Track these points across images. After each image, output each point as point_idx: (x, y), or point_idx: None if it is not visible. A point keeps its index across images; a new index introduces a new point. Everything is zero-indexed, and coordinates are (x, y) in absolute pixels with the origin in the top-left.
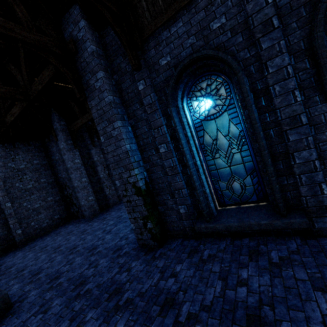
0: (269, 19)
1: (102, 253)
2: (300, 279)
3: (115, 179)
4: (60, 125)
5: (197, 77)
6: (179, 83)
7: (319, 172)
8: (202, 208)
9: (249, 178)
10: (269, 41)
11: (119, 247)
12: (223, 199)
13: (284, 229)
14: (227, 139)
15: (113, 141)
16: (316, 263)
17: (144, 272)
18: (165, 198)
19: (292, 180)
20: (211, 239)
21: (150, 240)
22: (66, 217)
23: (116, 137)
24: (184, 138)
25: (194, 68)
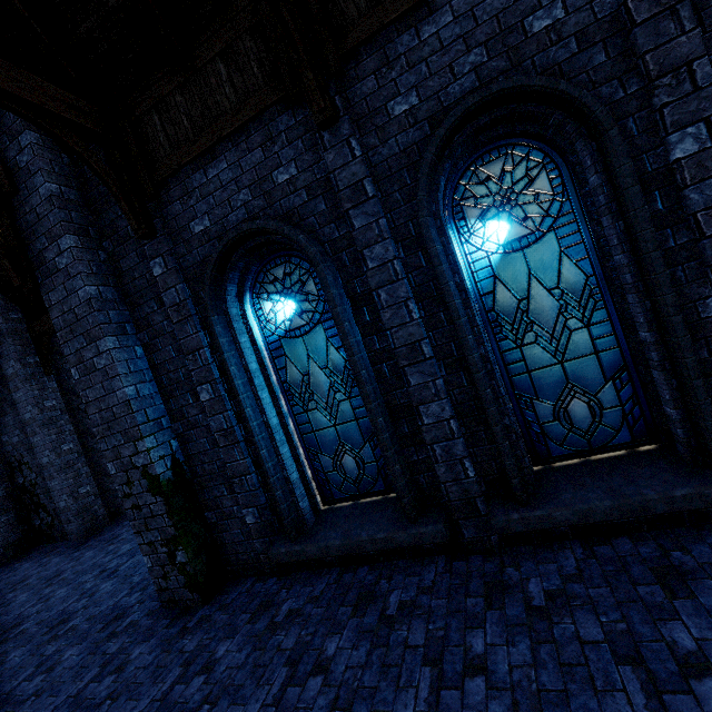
0: (360, 182)
1: (77, 631)
2: (413, 645)
3: (106, 459)
4: (6, 322)
5: (267, 257)
6: (228, 269)
7: (458, 440)
8: (280, 513)
9: (368, 447)
10: (363, 216)
11: (122, 611)
12: (329, 488)
13: (413, 546)
14: (327, 375)
15: (98, 379)
16: (446, 610)
17: (151, 668)
18: (218, 494)
19: (424, 454)
20: (306, 574)
21: (185, 589)
22: (20, 541)
23: (105, 371)
24: (242, 374)
25: (252, 246)
